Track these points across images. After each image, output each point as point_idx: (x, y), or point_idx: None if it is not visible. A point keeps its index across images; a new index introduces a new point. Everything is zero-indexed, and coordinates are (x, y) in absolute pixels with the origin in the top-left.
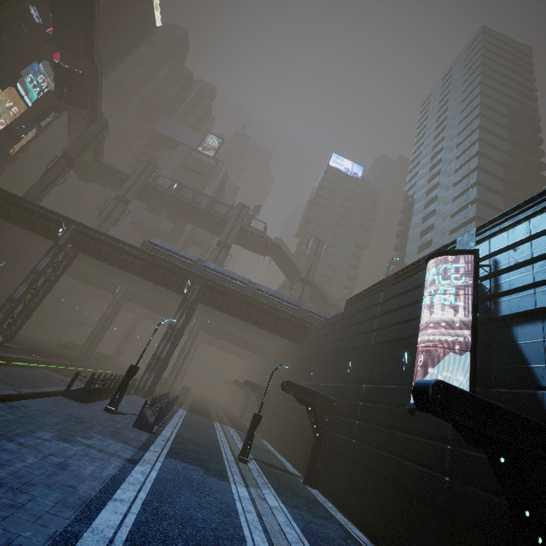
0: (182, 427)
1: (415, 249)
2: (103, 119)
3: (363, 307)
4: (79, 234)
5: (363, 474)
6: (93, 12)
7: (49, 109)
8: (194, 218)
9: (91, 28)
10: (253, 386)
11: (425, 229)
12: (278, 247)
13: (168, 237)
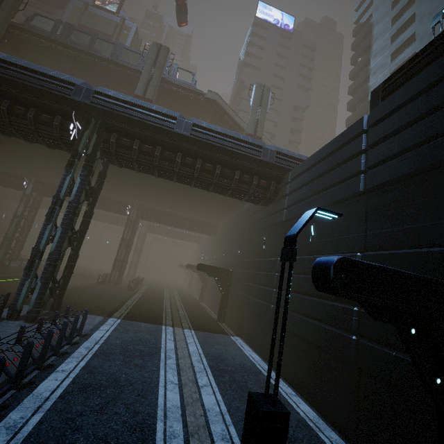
0: (46, 421)
1: (386, 78)
2: None
3: None
4: None
5: None
6: None
7: None
8: (100, 77)
9: None
10: (210, 269)
11: (398, 47)
12: (214, 103)
13: None
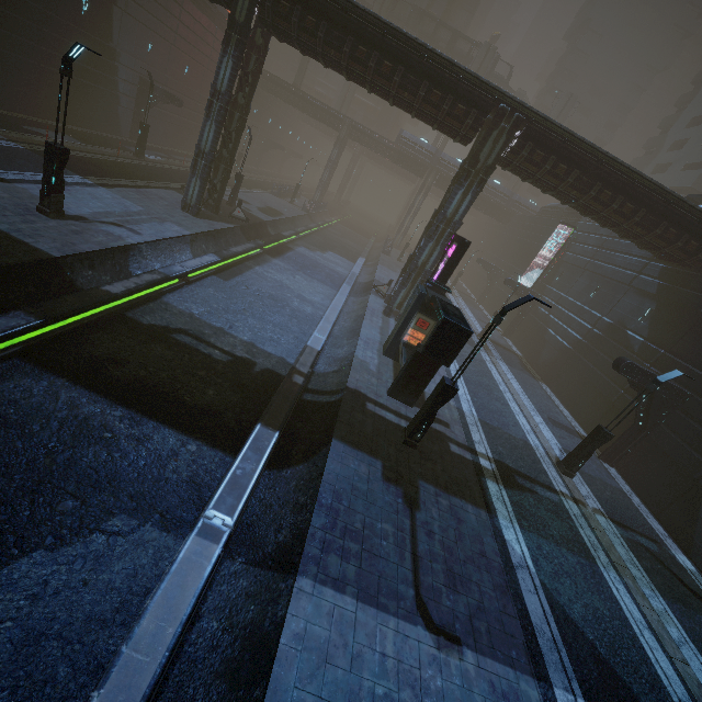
0: None
1: (688, 120)
2: None
3: (541, 222)
4: (353, 128)
5: (500, 302)
6: None
7: None
8: None
9: None
10: None
11: None
12: None
13: None
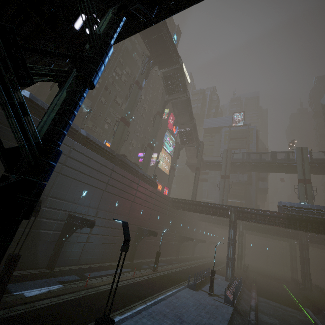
0: None
1: None
2: (202, 142)
3: None
4: (239, 212)
5: None
6: (190, 103)
7: (179, 150)
8: (265, 169)
9: (190, 109)
10: None
11: None
12: None
13: (245, 183)
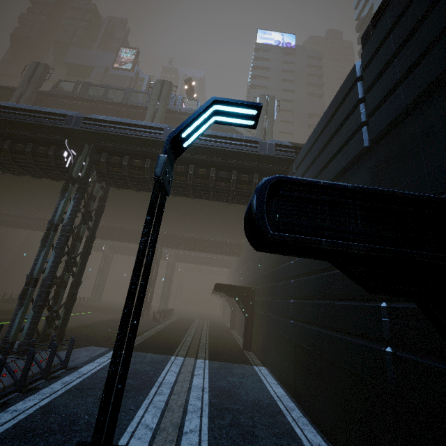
0: None
1: None
2: None
3: None
4: None
5: None
6: None
7: None
8: None
9: None
10: (228, 288)
11: None
12: None
13: None
